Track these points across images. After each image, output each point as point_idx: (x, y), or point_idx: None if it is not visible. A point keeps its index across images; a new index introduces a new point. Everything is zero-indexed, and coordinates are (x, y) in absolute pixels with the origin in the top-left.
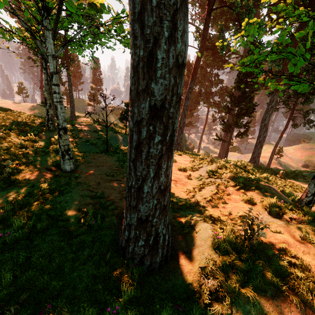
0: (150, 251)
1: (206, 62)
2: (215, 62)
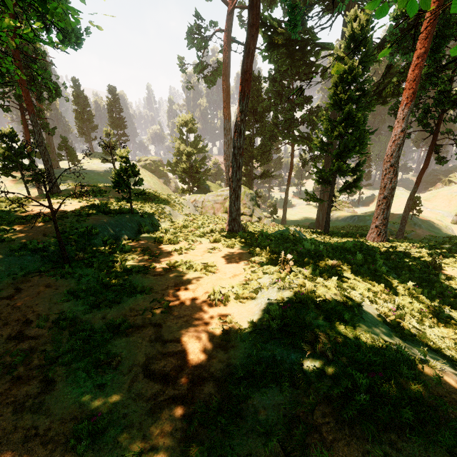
0: None
1: (280, 71)
2: (294, 67)
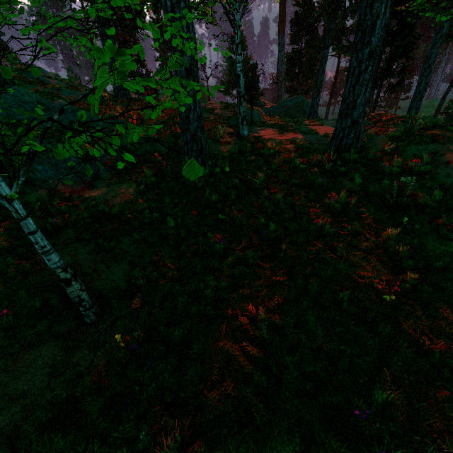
0: (356, 140)
1: None
2: None
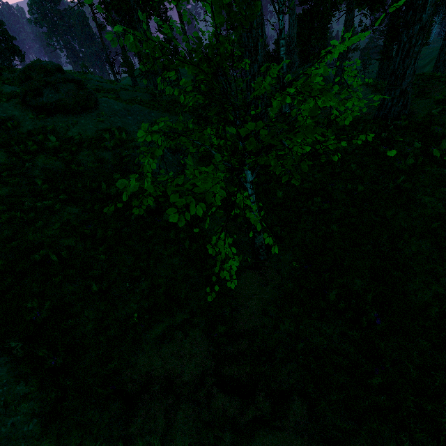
0: (404, 108)
1: None
2: None
